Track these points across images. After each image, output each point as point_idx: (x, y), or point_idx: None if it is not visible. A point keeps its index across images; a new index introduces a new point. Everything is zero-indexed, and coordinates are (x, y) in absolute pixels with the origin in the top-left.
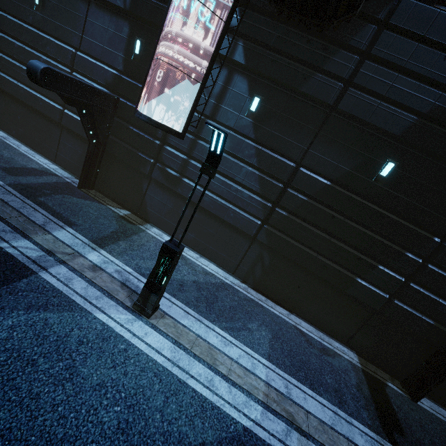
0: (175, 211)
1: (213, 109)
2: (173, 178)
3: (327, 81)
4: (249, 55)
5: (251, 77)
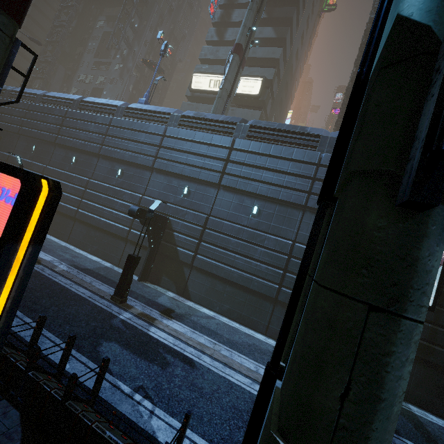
0: (427, 381)
1: None
2: (421, 347)
3: None
4: None
5: None
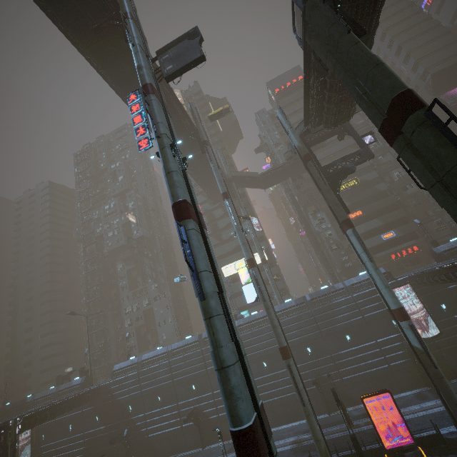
0: None
1: (434, 317)
2: (451, 349)
3: (453, 287)
4: (428, 298)
5: (433, 301)
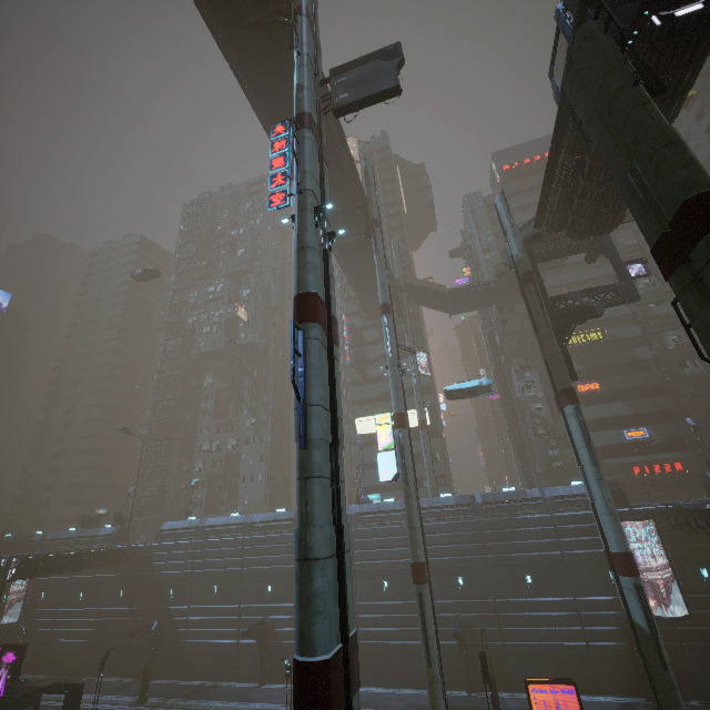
0: None
1: (685, 587)
2: (703, 648)
3: None
4: (681, 552)
5: (689, 560)
